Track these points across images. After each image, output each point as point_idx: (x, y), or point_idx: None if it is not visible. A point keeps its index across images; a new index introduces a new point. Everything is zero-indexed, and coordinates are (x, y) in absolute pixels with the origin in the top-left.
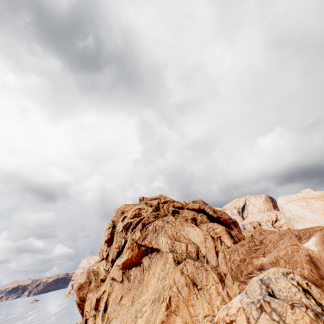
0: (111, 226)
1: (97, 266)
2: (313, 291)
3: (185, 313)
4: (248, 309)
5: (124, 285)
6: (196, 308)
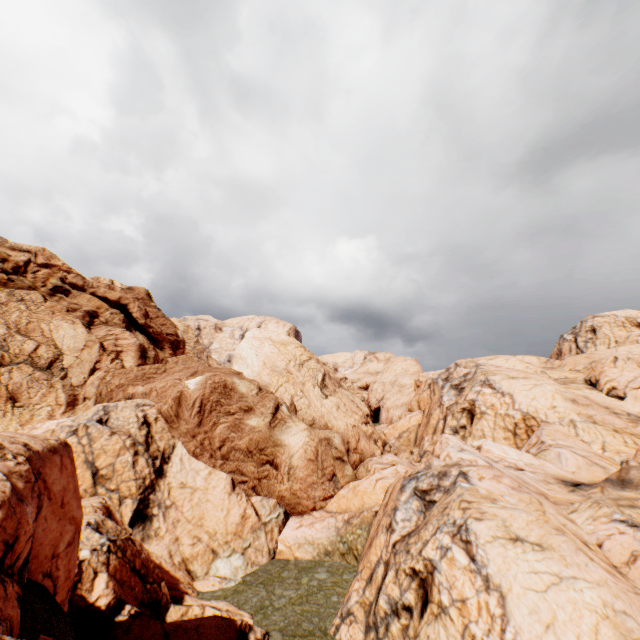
0: None
1: None
2: (157, 426)
3: None
4: (60, 431)
5: None
6: None
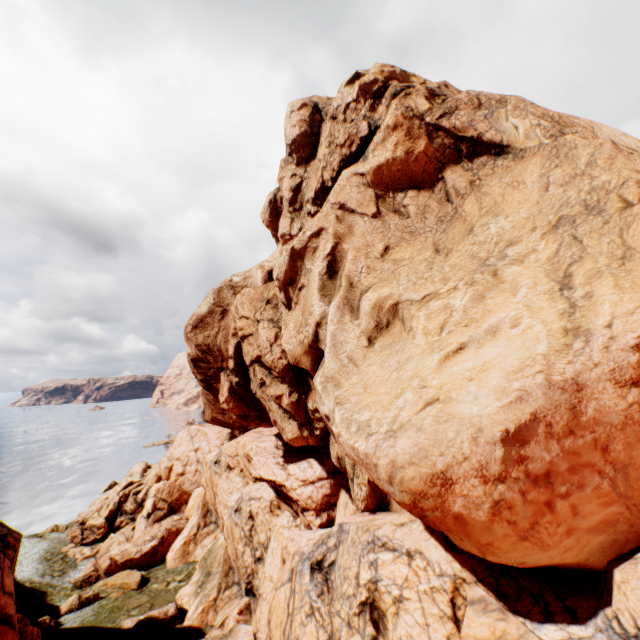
0: (309, 106)
1: (241, 275)
2: None
3: None
4: None
5: (386, 225)
6: None
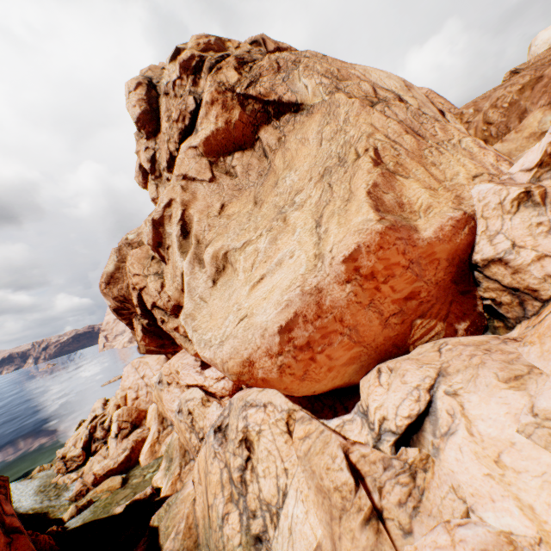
0: (143, 84)
1: (134, 232)
2: None
3: (423, 176)
4: None
5: (221, 186)
6: (446, 168)
